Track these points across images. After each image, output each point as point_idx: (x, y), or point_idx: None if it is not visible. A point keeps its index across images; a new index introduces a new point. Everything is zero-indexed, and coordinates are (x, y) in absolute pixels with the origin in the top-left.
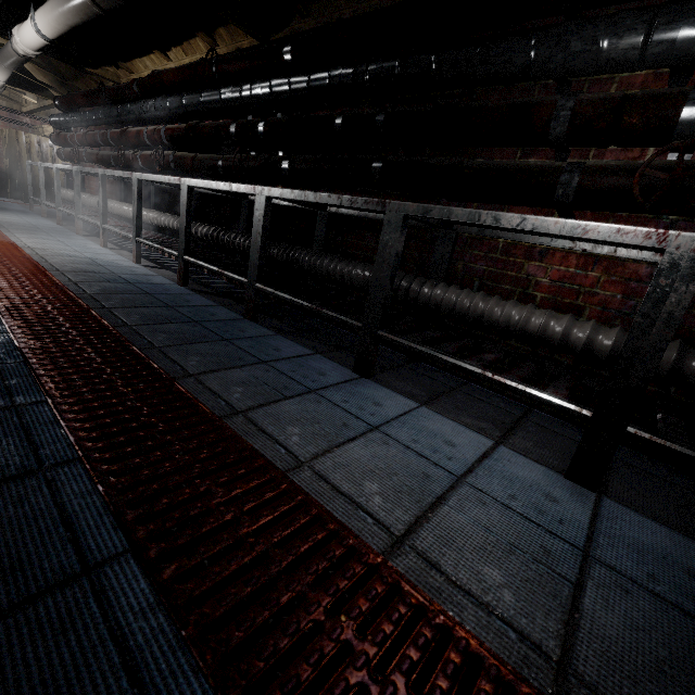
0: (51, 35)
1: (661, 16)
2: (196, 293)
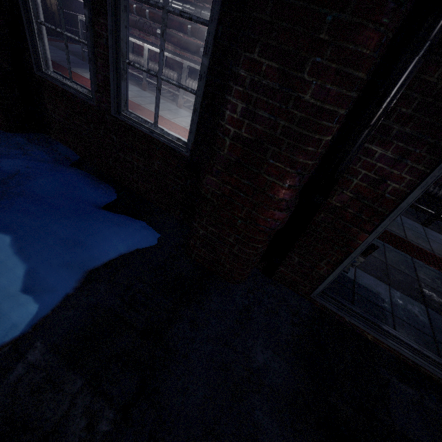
0: None
1: None
2: None
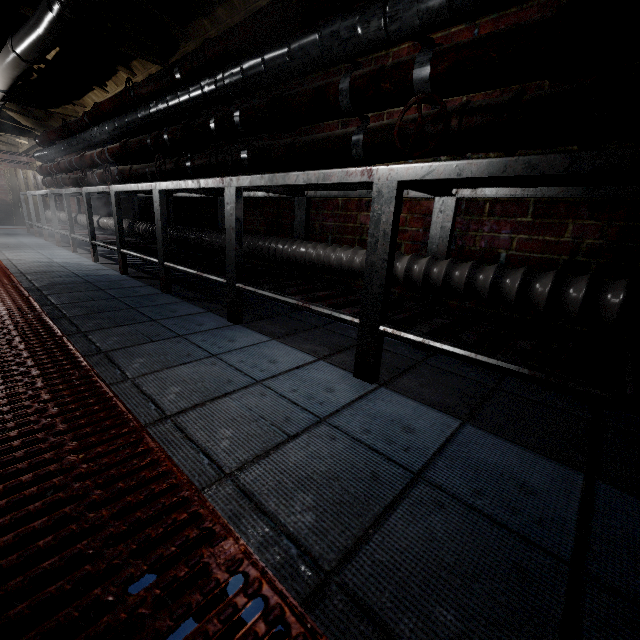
0: (3, 87)
1: (390, 1)
2: (133, 279)
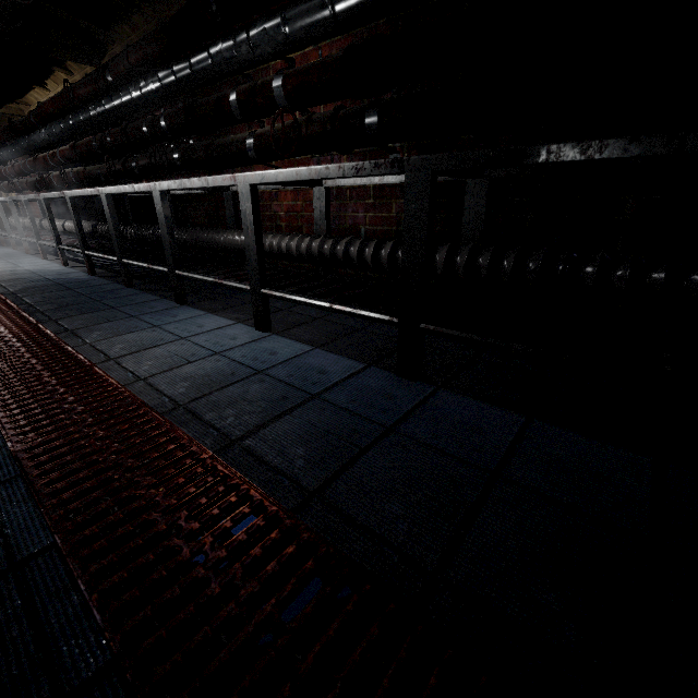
0: None
1: (250, 32)
2: (101, 278)
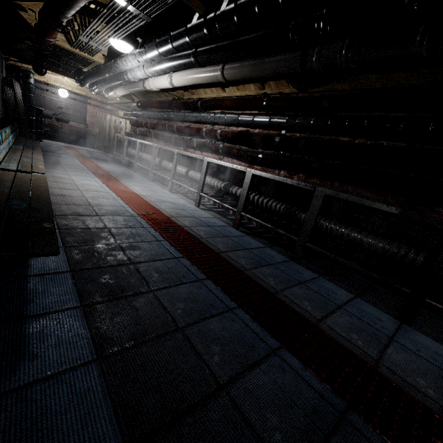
0: (178, 85)
1: None
2: (246, 235)
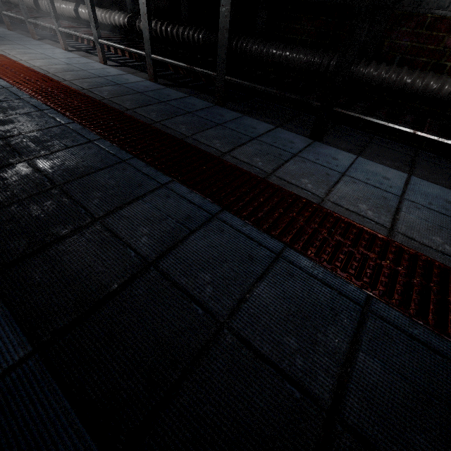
0: None
1: None
2: (166, 87)
